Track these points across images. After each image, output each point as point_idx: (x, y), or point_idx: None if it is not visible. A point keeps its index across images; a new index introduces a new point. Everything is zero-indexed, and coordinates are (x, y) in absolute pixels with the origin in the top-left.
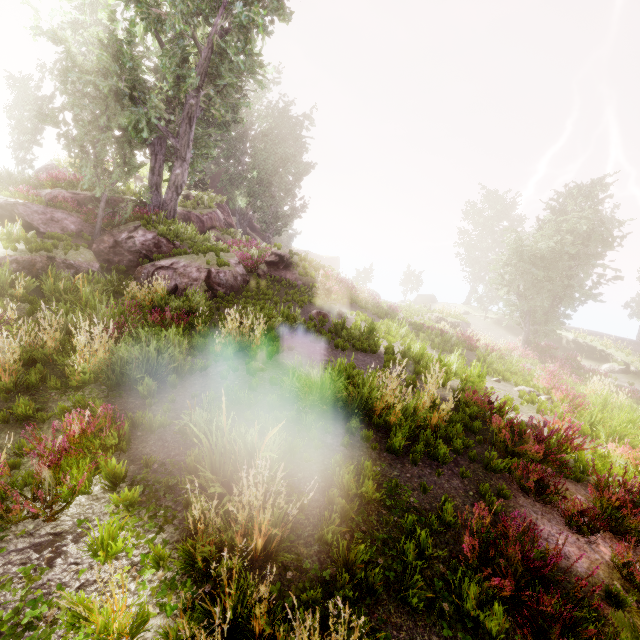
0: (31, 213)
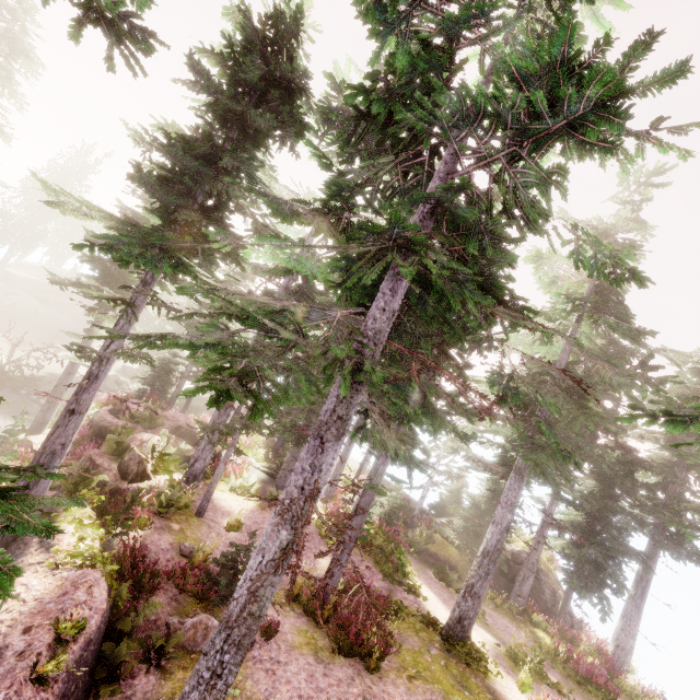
0: None
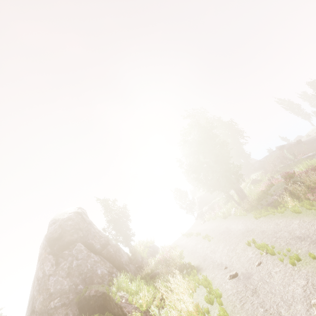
0: None
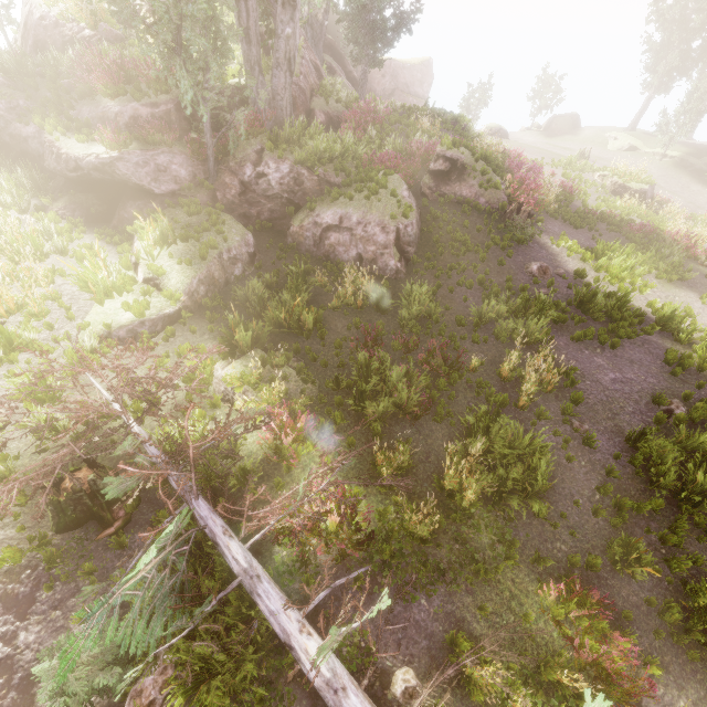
0: (134, 169)
